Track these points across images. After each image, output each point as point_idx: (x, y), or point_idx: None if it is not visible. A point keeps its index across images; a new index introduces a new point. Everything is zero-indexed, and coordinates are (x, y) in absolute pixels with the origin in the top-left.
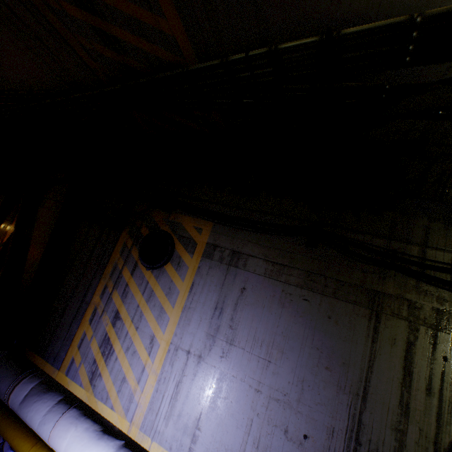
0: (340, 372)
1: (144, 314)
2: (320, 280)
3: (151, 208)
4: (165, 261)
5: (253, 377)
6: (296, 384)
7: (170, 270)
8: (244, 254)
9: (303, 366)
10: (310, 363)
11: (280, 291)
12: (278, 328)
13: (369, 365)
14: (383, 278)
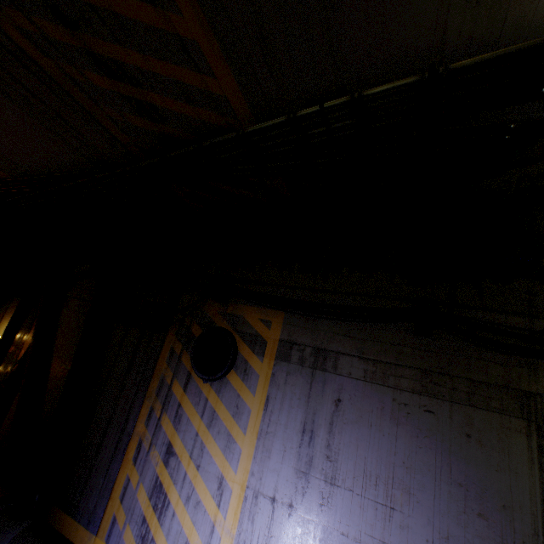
0: (502, 521)
1: (206, 446)
2: (445, 381)
3: (202, 300)
4: (227, 369)
5: (373, 534)
6: (439, 543)
7: (235, 381)
8: (331, 352)
9: (443, 514)
10: (453, 508)
11: (390, 400)
12: (397, 456)
13: (543, 507)
14: (534, 372)
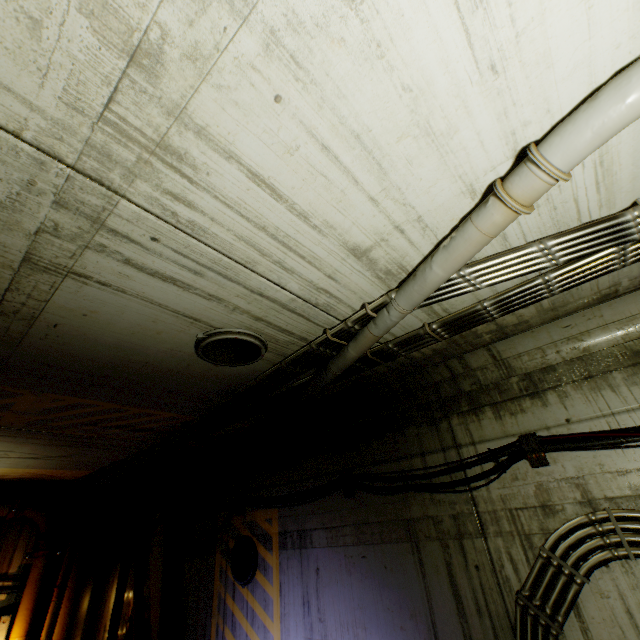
0: (412, 627)
1: None
2: (367, 529)
3: (229, 517)
4: (253, 570)
5: None
6: None
7: (260, 578)
8: (307, 530)
9: (384, 636)
10: (388, 629)
11: (343, 557)
12: (354, 601)
13: (429, 606)
14: (407, 503)
